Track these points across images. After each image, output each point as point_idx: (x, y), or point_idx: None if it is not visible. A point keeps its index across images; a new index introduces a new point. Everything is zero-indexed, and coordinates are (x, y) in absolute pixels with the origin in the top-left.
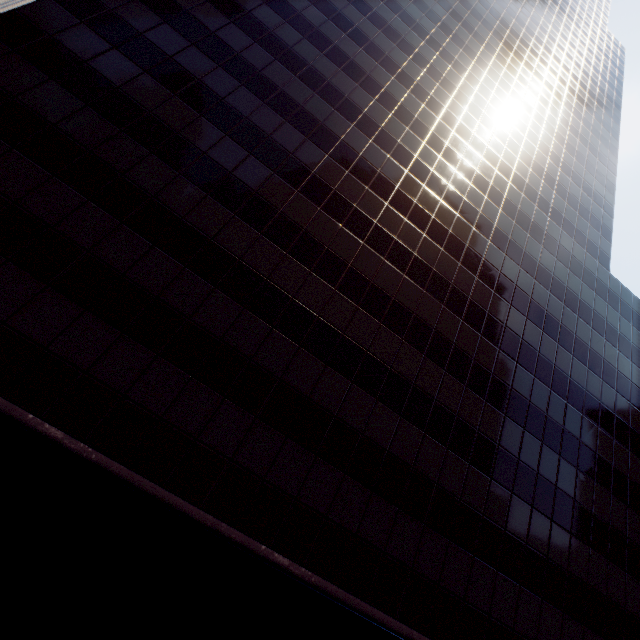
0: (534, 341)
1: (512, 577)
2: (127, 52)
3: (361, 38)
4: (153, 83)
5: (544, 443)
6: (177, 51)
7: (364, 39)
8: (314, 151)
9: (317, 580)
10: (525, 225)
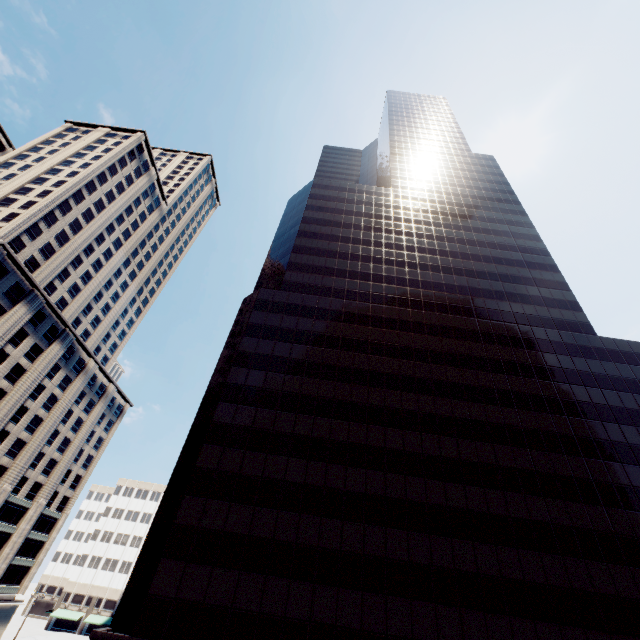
0: (584, 431)
1: None
2: (264, 405)
3: (353, 294)
4: (284, 414)
5: None
6: (282, 384)
7: (355, 293)
8: (376, 392)
9: None
10: (519, 344)
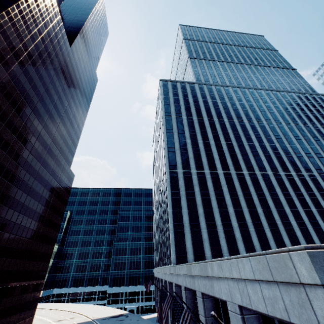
0: (48, 197)
1: (29, 259)
2: None
3: (19, 84)
4: None
5: (43, 224)
6: None
7: (20, 84)
8: None
9: None
10: (55, 159)
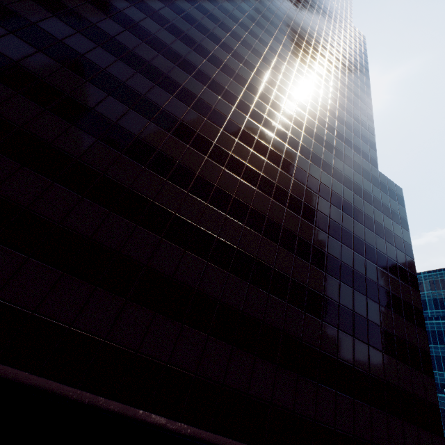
0: (338, 219)
1: (347, 393)
2: None
3: (191, 20)
4: (18, 41)
5: (355, 289)
6: (40, 19)
7: (194, 20)
8: (162, 93)
9: (192, 431)
10: (320, 142)
